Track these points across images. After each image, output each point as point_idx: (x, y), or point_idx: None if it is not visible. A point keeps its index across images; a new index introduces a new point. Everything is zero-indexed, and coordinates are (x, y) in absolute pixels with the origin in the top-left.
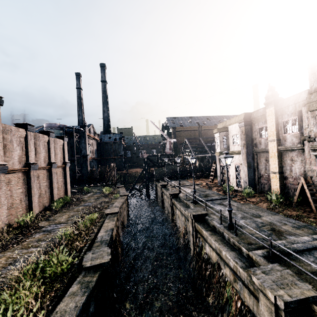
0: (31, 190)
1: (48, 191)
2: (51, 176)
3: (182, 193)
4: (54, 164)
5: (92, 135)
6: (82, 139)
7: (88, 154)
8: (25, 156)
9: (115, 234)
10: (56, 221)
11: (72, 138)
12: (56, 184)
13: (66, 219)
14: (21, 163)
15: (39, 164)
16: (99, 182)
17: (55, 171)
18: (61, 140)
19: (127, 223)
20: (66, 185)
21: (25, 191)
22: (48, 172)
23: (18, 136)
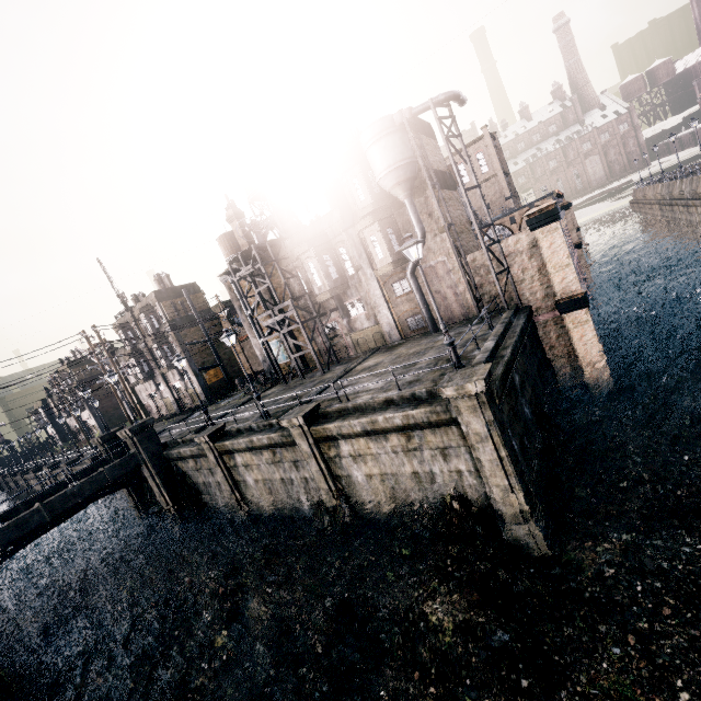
0: None
1: None
2: None
3: None
4: None
5: None
6: None
7: None
8: None
9: None
10: None
11: None
12: None
13: None
14: None
15: None
16: None
17: None
18: None
19: None
20: None
21: None
22: None
23: None
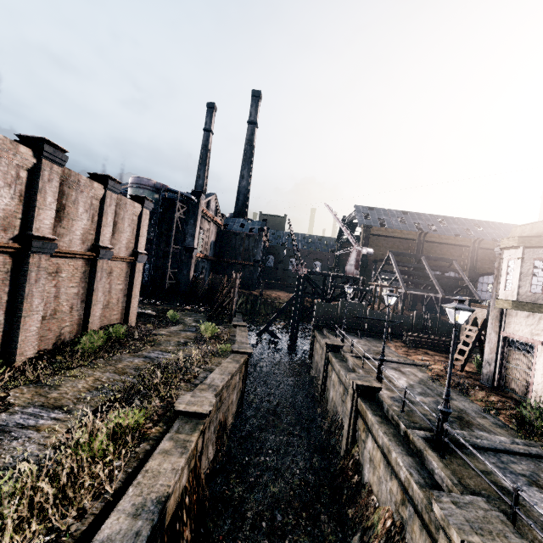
0: (24, 302)
1: (80, 308)
2: (94, 276)
3: (385, 388)
4: (106, 251)
5: (212, 215)
6: (191, 217)
7: (197, 247)
8: (27, 216)
9: (183, 487)
10: (53, 395)
11: (173, 213)
12: (103, 296)
13: (79, 395)
14: (9, 230)
15: (67, 244)
16: (204, 304)
17: (105, 266)
18: (138, 204)
19: (233, 420)
20: (128, 301)
21: (7, 301)
22: (88, 266)
23: (14, 165)
